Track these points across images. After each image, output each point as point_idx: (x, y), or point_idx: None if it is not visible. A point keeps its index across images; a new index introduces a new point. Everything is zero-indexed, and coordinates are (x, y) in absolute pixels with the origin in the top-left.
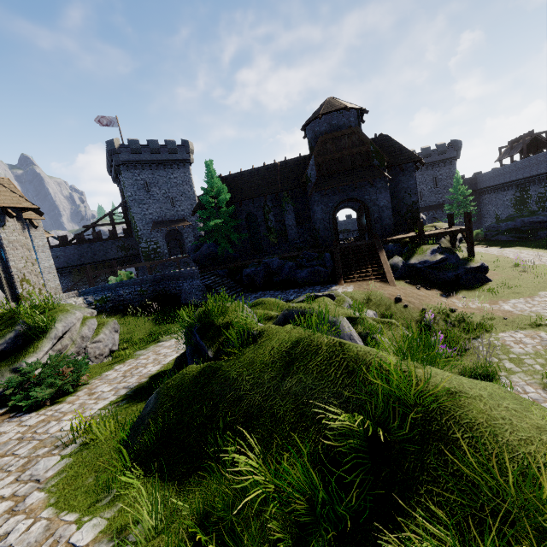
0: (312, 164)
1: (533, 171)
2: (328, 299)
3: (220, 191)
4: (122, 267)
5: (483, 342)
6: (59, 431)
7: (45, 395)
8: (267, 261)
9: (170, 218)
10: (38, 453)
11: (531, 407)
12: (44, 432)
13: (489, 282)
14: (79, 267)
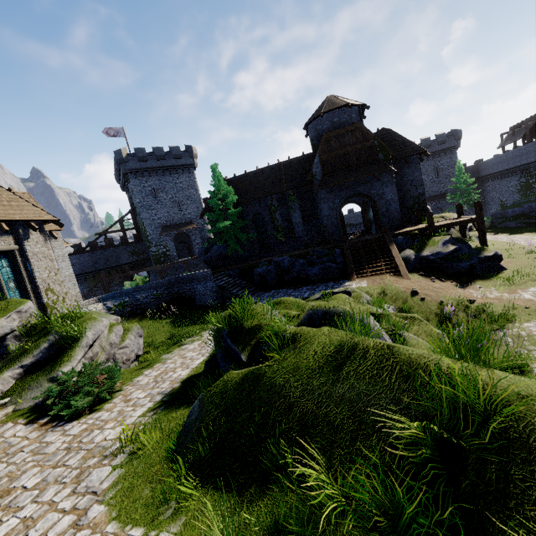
0: (317, 162)
1: None
2: (345, 296)
3: (227, 193)
4: (134, 272)
5: (512, 334)
6: (104, 440)
7: (84, 403)
8: (278, 260)
9: (178, 221)
10: (89, 463)
11: None
12: (90, 442)
13: (504, 271)
14: (94, 274)
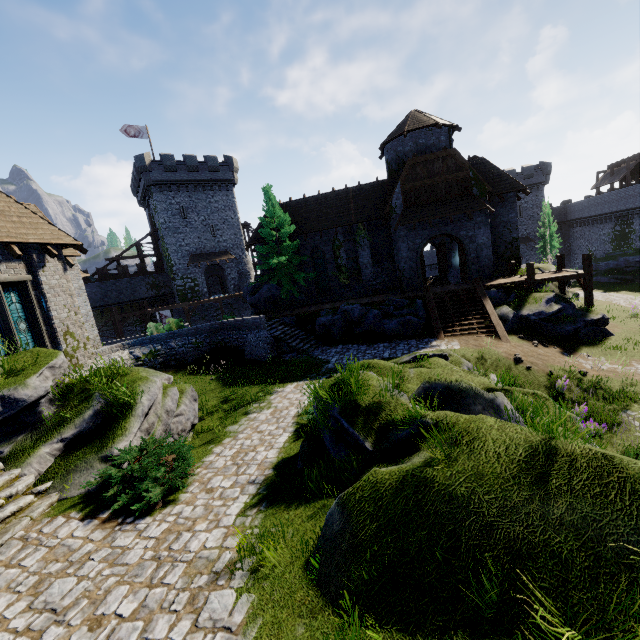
0: (398, 192)
1: (639, 202)
2: (444, 361)
3: (284, 221)
4: (156, 310)
5: None
6: (203, 548)
7: (158, 494)
8: (347, 309)
9: (210, 250)
10: (199, 583)
11: None
12: (184, 550)
13: (611, 337)
14: (103, 309)
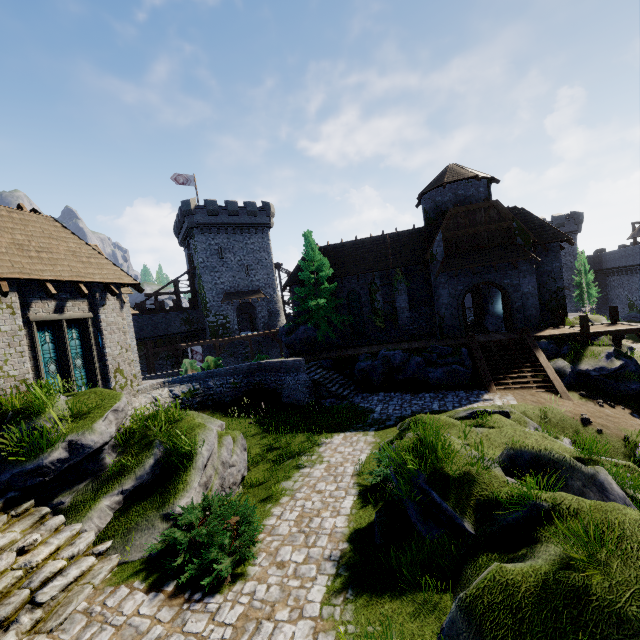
0: (439, 240)
1: None
2: (507, 419)
3: (323, 265)
4: (188, 345)
5: None
6: None
7: (228, 567)
8: (388, 355)
9: (243, 289)
10: None
11: None
12: None
13: None
14: (137, 342)
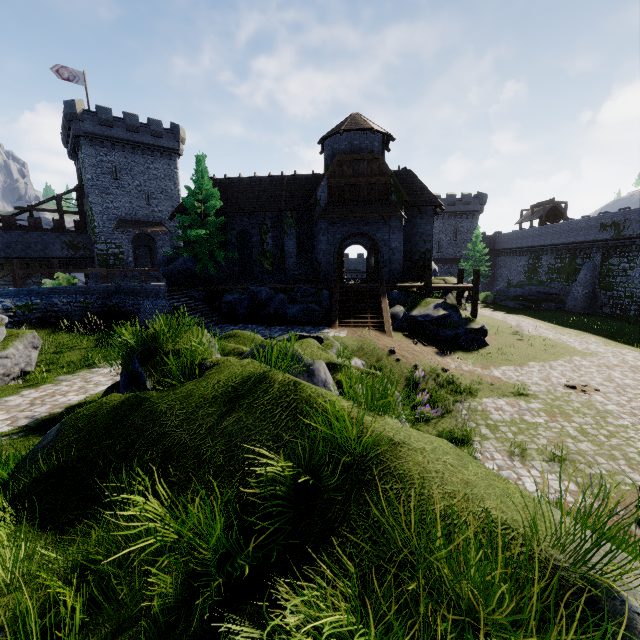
0: (324, 185)
1: (548, 240)
2: (315, 341)
3: (209, 195)
4: (66, 270)
5: (463, 404)
6: None
7: None
8: (255, 290)
9: (142, 218)
10: None
11: (469, 464)
12: None
13: (486, 346)
14: (3, 261)
